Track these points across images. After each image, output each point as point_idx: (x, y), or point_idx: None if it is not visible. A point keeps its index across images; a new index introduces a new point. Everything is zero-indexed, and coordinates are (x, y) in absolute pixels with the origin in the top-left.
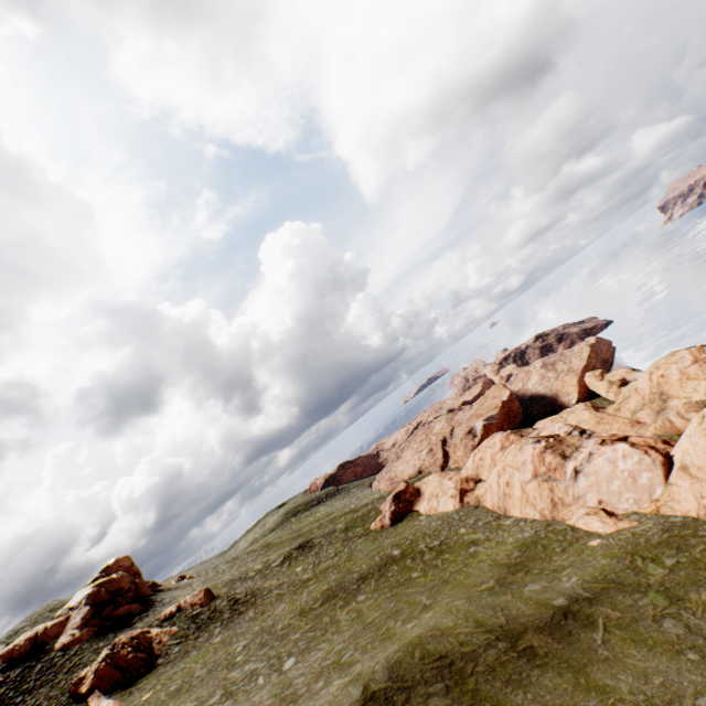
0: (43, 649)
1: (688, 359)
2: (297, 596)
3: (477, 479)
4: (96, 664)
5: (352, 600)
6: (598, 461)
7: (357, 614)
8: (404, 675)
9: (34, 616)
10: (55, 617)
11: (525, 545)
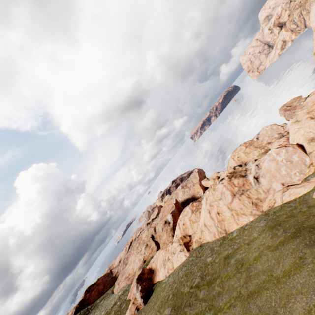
0: None
1: (243, 147)
2: None
3: (188, 235)
4: None
5: None
6: (265, 165)
7: None
8: None
9: None
10: None
11: (274, 225)
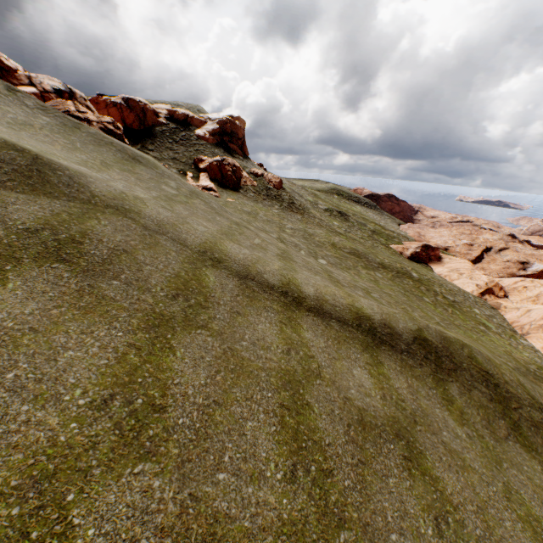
0: (188, 127)
1: None
2: (331, 235)
3: (506, 294)
4: (211, 160)
5: (371, 270)
6: None
7: (375, 281)
8: (452, 355)
9: (189, 105)
10: (199, 116)
11: None
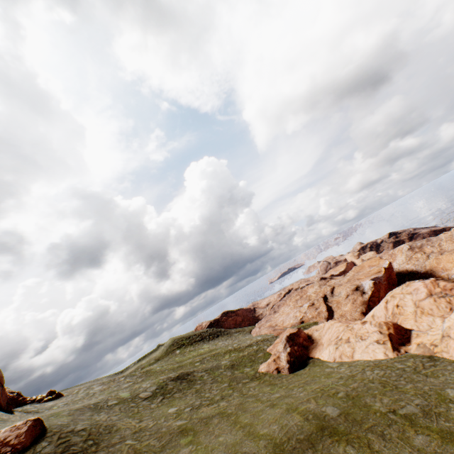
0: None
1: None
2: None
3: (402, 326)
4: None
5: None
6: None
7: None
8: None
9: None
10: None
11: None
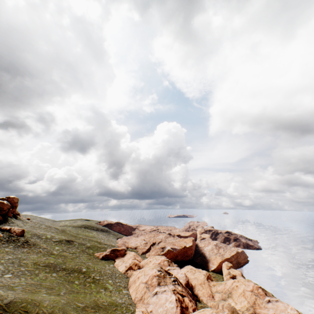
0: None
1: (250, 287)
2: (43, 256)
3: (141, 267)
4: None
5: (51, 273)
6: (164, 295)
7: (44, 279)
8: (11, 305)
9: None
10: None
11: (113, 303)
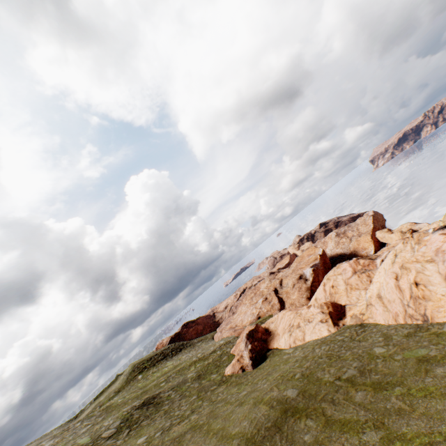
0: None
1: None
2: None
3: (338, 303)
4: None
5: None
6: None
7: None
8: None
9: None
10: None
11: None
